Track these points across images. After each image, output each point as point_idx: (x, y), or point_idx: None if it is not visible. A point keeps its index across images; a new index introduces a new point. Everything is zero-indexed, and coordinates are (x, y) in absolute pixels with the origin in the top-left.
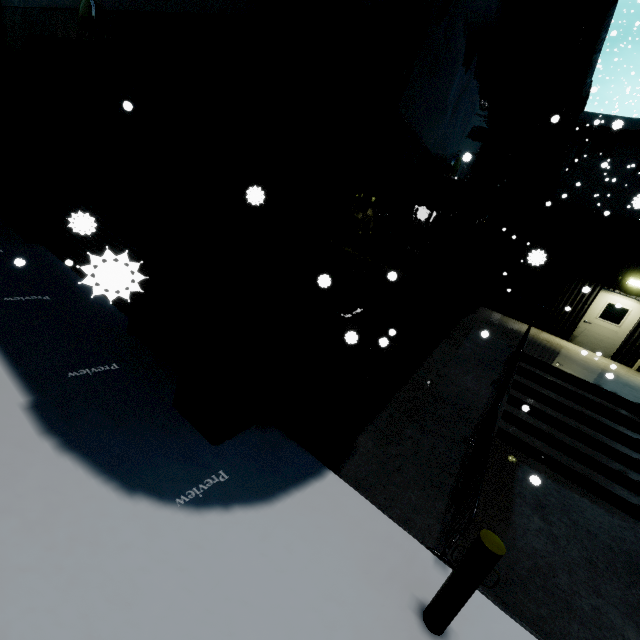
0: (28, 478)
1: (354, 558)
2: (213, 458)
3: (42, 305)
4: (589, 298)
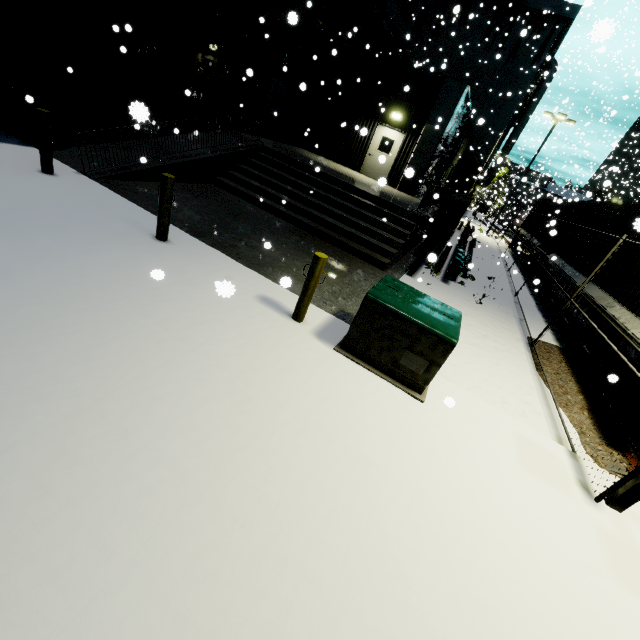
0: None
1: (17, 157)
2: None
3: None
4: (371, 133)
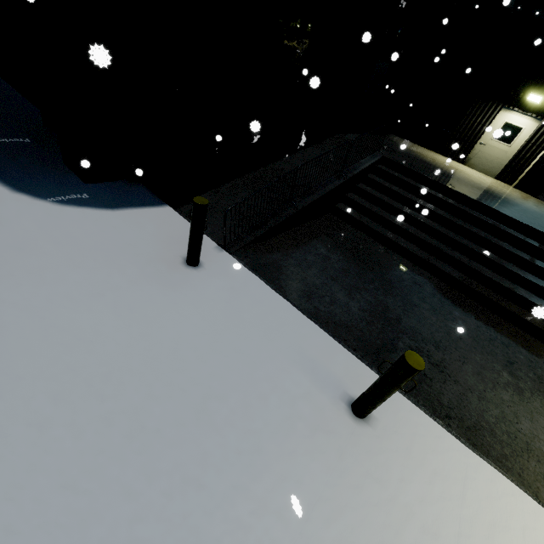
0: None
1: (157, 237)
2: (82, 188)
3: None
4: (489, 119)
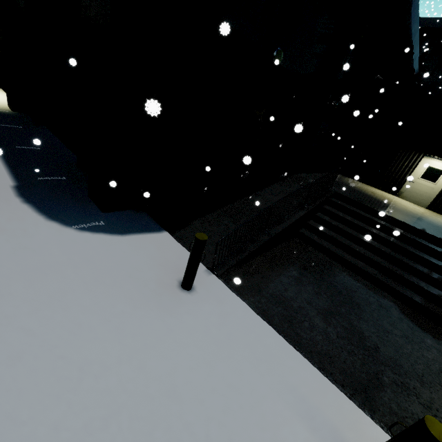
0: (5, 208)
1: (157, 260)
2: (100, 216)
3: (35, 151)
4: (414, 163)
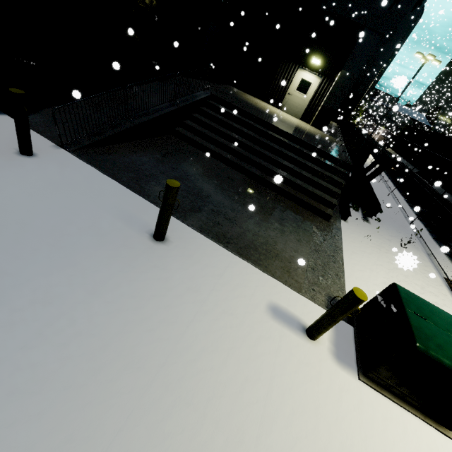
0: None
1: None
2: None
3: None
4: (292, 75)
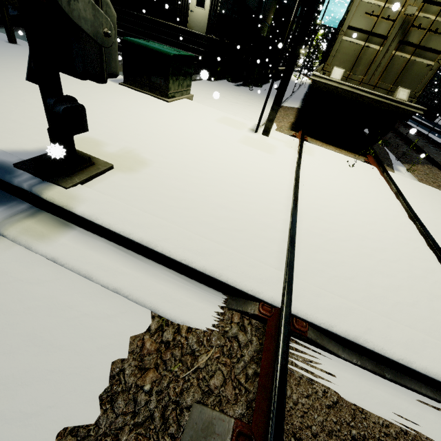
0: None
1: None
2: None
3: None
4: None
